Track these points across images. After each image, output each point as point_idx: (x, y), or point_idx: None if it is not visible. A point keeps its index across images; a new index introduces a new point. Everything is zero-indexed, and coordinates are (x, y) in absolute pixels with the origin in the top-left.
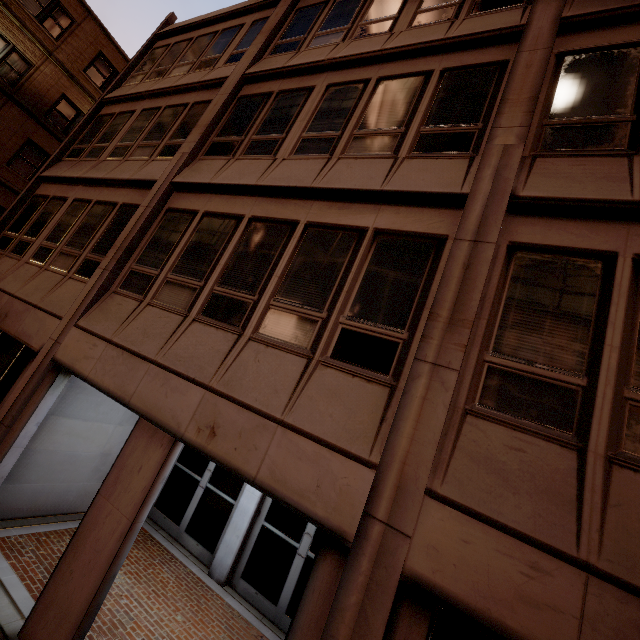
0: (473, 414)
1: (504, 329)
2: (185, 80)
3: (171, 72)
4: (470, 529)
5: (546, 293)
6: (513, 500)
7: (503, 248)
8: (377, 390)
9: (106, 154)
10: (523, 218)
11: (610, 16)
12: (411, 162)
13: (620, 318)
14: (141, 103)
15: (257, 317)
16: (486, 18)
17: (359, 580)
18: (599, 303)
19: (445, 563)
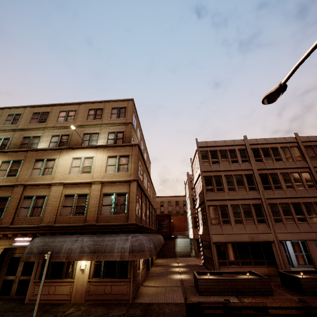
0: None
1: None
2: (235, 167)
3: (221, 162)
4: None
5: None
6: None
7: None
8: None
9: (226, 190)
10: None
11: None
12: (309, 190)
13: None
14: (221, 173)
15: (308, 219)
16: (300, 162)
17: None
18: None
19: None
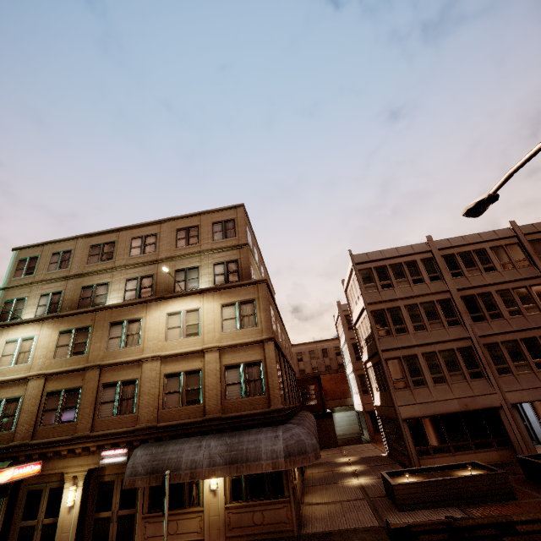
0: None
1: None
2: (420, 291)
3: (397, 285)
4: None
5: None
6: None
7: None
8: None
9: (411, 330)
10: None
11: None
12: None
13: None
14: (398, 302)
15: None
16: (526, 270)
17: None
18: None
19: None
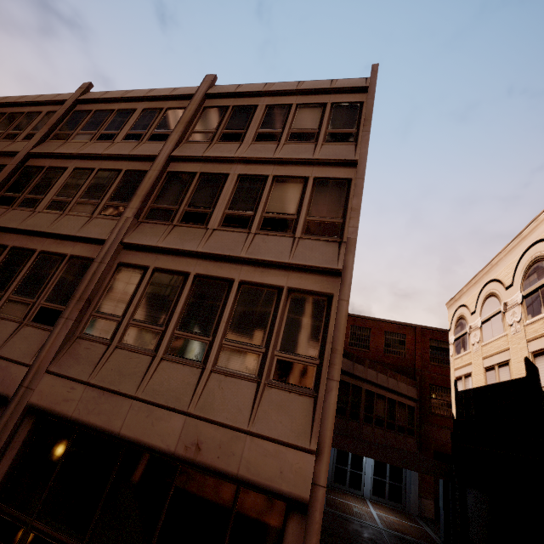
0: (80, 338)
1: (103, 301)
2: None
3: None
4: (56, 381)
5: (123, 284)
6: (77, 367)
7: (116, 265)
8: (46, 334)
9: None
10: (127, 251)
11: (186, 158)
12: (96, 220)
13: (140, 293)
14: None
15: (1, 304)
16: (151, 145)
17: (9, 412)
18: (137, 287)
19: (43, 396)
